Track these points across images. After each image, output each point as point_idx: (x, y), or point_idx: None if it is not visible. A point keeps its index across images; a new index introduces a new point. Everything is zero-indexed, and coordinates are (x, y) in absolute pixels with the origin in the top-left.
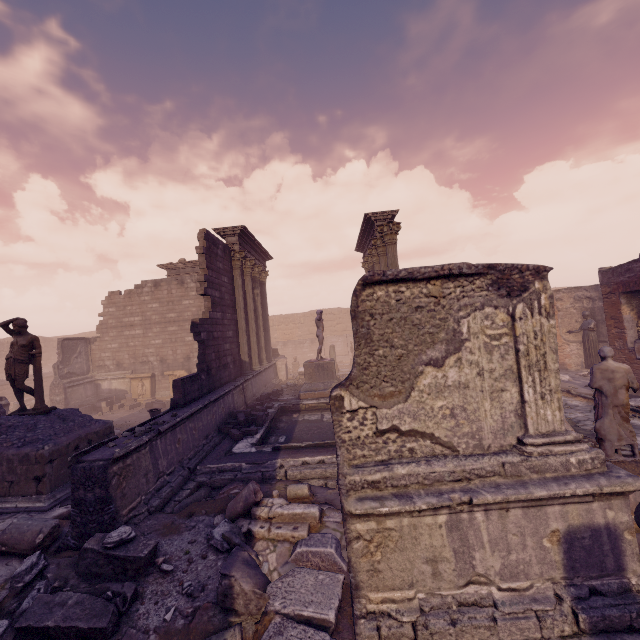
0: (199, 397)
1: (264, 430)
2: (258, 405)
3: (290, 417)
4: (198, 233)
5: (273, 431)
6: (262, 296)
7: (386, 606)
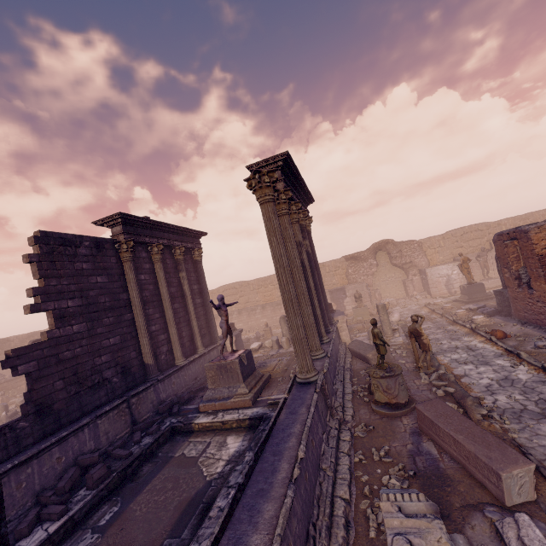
0: (8, 457)
1: (85, 502)
2: (148, 424)
3: (171, 447)
4: (28, 238)
5: (122, 486)
6: (198, 275)
7: None
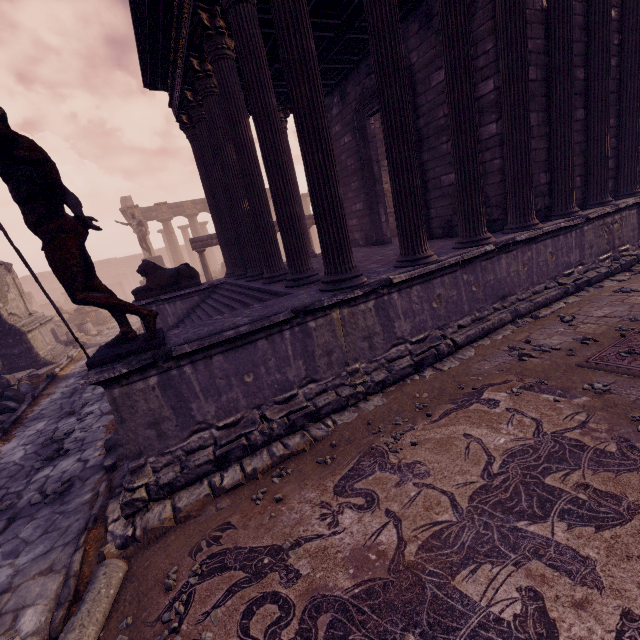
0: None
1: None
2: None
3: None
4: None
5: None
6: None
7: (44, 355)
